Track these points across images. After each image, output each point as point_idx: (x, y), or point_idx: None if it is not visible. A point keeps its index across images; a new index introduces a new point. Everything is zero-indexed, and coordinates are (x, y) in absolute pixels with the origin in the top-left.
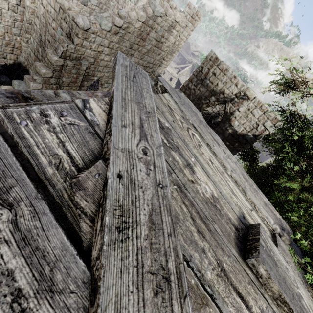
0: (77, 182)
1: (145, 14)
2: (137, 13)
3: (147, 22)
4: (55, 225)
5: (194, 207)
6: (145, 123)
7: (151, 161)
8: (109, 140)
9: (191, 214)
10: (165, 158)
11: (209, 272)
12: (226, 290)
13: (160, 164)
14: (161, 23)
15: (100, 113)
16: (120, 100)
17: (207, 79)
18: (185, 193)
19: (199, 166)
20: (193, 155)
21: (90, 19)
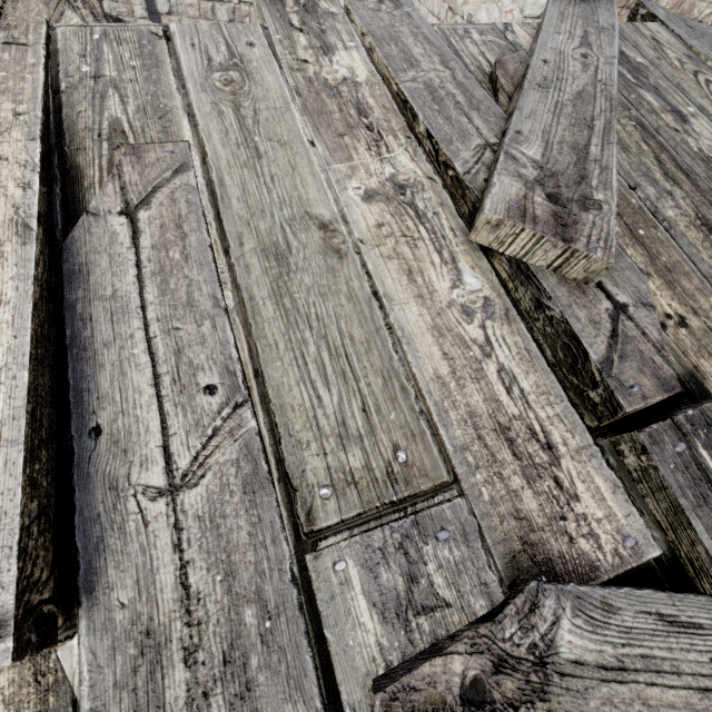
0: (500, 61)
1: None
2: None
3: None
4: (479, 86)
5: (667, 152)
6: (590, 36)
7: (592, 65)
8: (535, 43)
9: (657, 156)
10: (620, 93)
11: (671, 211)
12: (704, 242)
13: (607, 70)
14: None
15: (524, 37)
16: (554, 14)
17: None
18: (652, 135)
19: (707, 120)
20: (694, 105)
21: (502, 6)
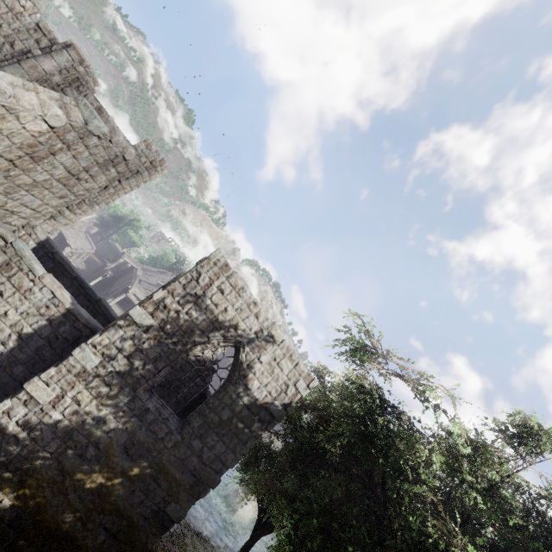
0: None
1: (65, 117)
2: (44, 103)
3: (63, 132)
4: None
5: None
6: None
7: None
8: None
9: None
10: None
11: None
12: None
13: None
14: (95, 147)
15: None
16: None
17: (207, 297)
18: None
19: None
20: None
21: None
